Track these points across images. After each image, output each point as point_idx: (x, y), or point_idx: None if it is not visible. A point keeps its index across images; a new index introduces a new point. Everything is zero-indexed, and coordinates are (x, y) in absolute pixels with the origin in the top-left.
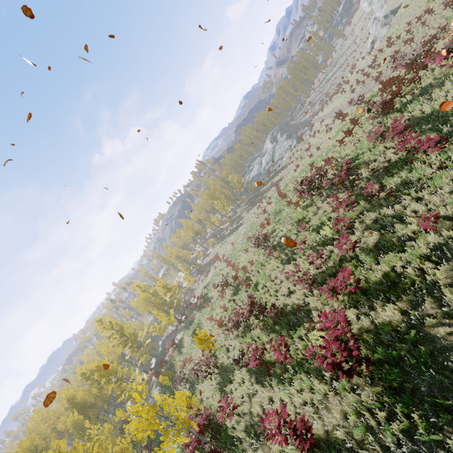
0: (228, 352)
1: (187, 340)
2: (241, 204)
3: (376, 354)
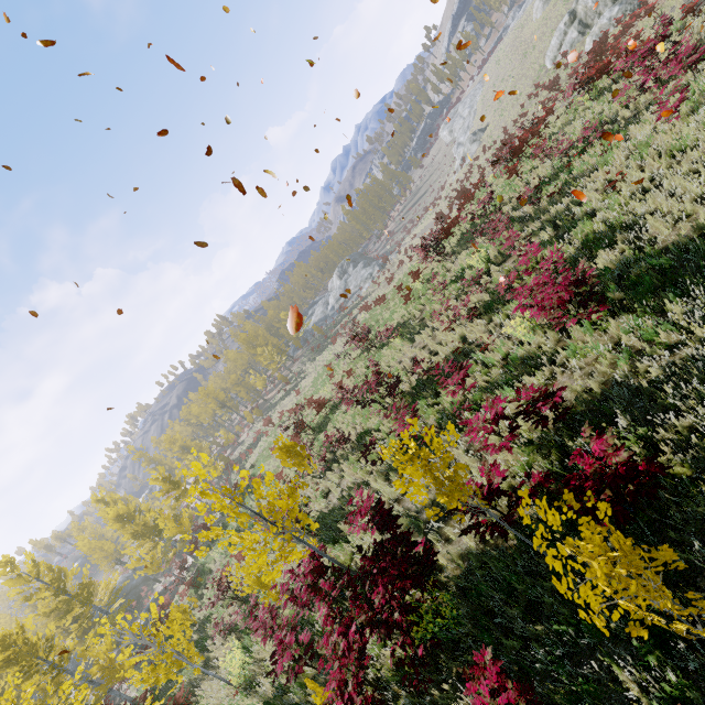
0: (328, 497)
1: (216, 558)
2: (298, 359)
3: (608, 293)
